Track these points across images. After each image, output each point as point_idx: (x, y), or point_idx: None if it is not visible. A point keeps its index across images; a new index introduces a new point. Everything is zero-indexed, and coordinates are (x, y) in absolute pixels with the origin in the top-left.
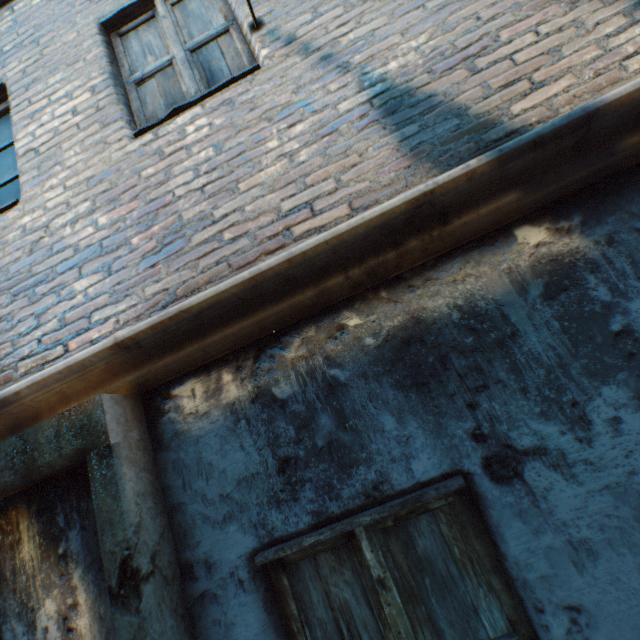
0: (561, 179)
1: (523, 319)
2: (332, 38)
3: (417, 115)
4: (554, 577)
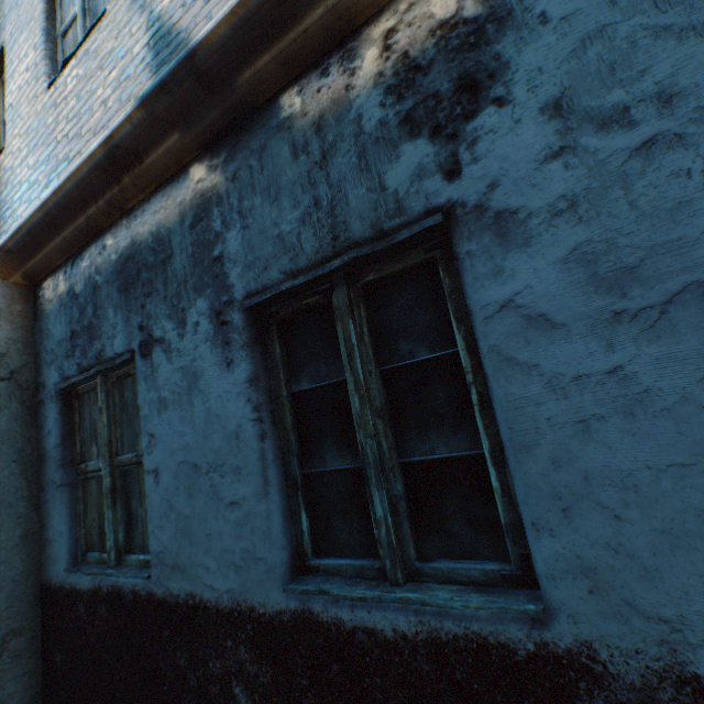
0: (204, 119)
1: (178, 245)
2: None
3: (169, 55)
4: (150, 417)
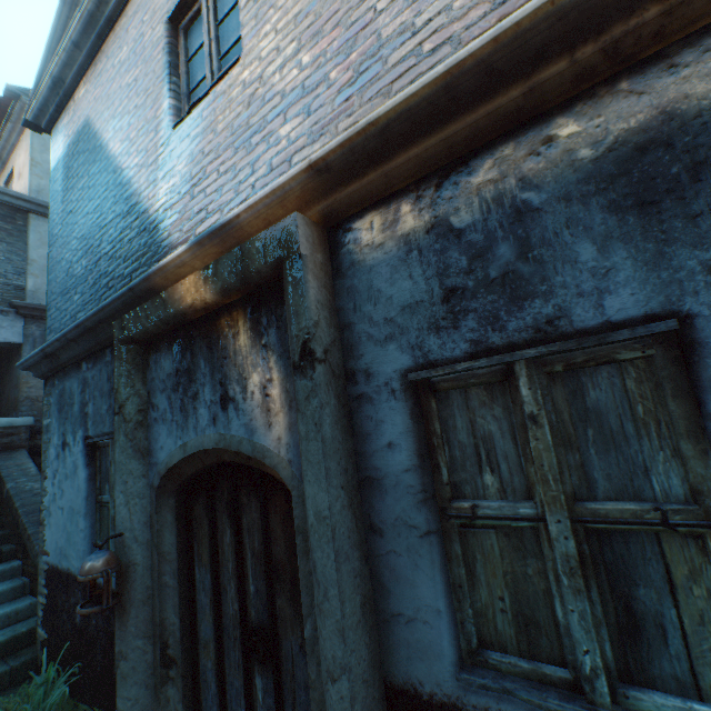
0: None
1: None
2: None
3: None
4: None
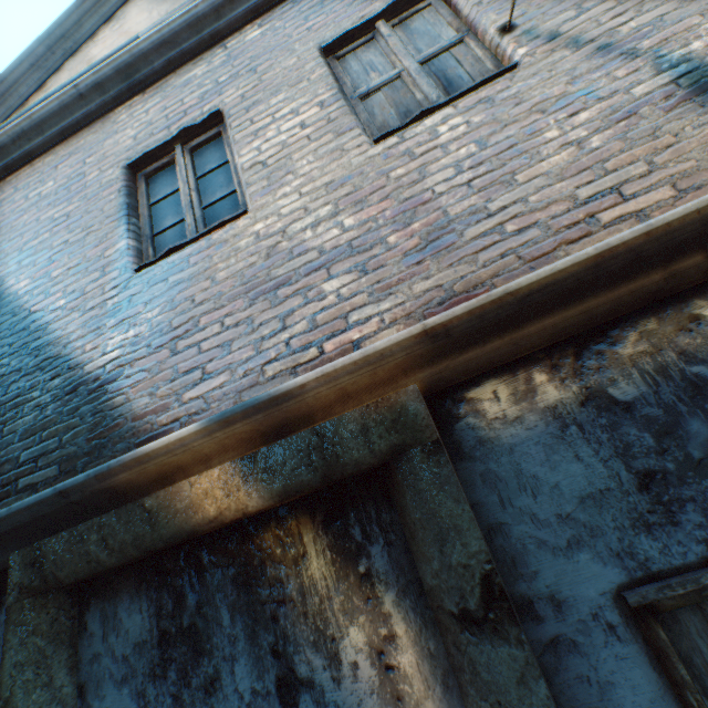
0: None
1: None
2: (607, 29)
3: None
4: None
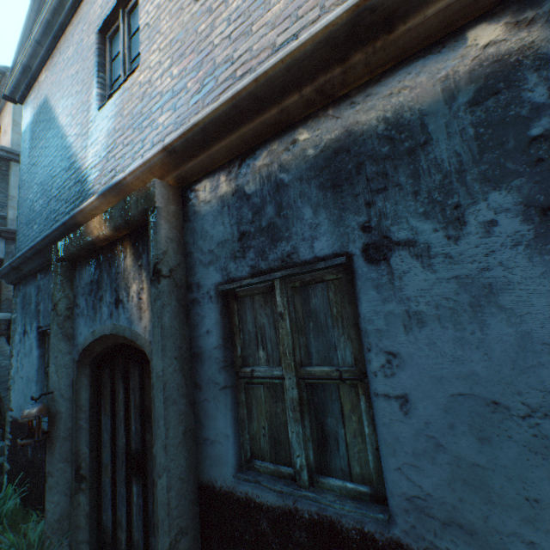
0: None
1: (440, 128)
2: None
3: None
4: (386, 332)
